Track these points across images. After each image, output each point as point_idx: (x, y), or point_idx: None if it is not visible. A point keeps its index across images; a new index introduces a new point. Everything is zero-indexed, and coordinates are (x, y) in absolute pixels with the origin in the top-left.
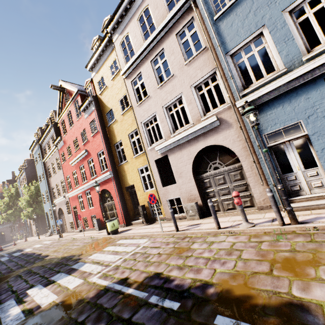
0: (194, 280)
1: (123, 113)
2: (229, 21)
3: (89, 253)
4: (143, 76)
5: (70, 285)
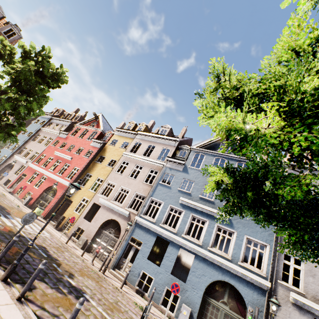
0: (56, 257)
1: (107, 166)
2: (161, 188)
3: (16, 215)
4: (129, 165)
5: (7, 223)
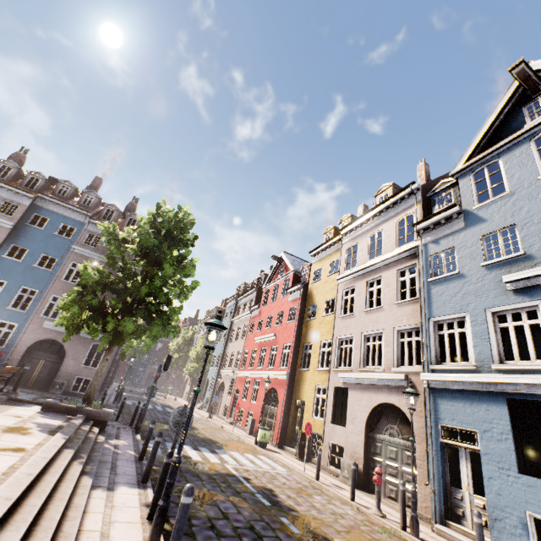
0: (290, 505)
1: (325, 316)
2: (440, 289)
3: (231, 448)
4: (356, 291)
5: (211, 459)
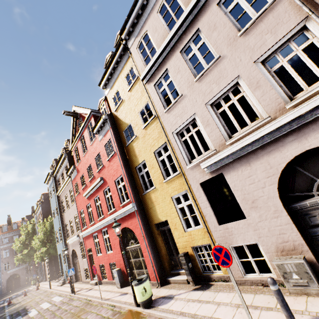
0: None
1: (145, 126)
2: None
3: None
4: (171, 73)
5: None
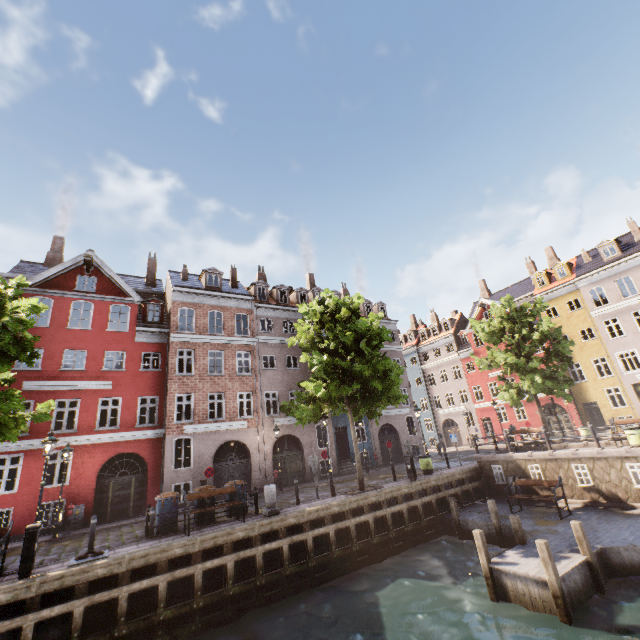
0: None
1: (585, 341)
2: None
3: None
4: (620, 320)
5: None
